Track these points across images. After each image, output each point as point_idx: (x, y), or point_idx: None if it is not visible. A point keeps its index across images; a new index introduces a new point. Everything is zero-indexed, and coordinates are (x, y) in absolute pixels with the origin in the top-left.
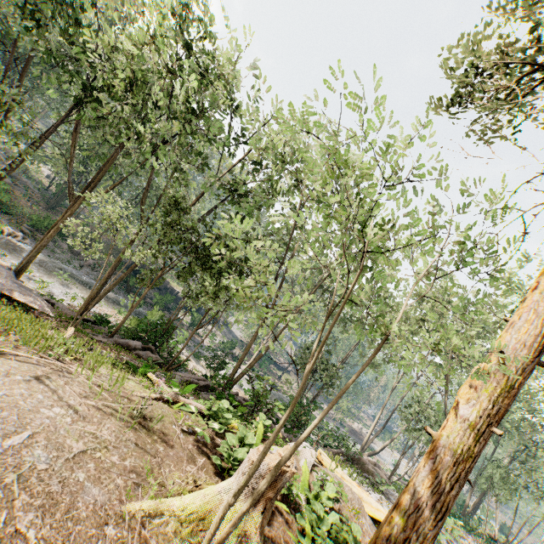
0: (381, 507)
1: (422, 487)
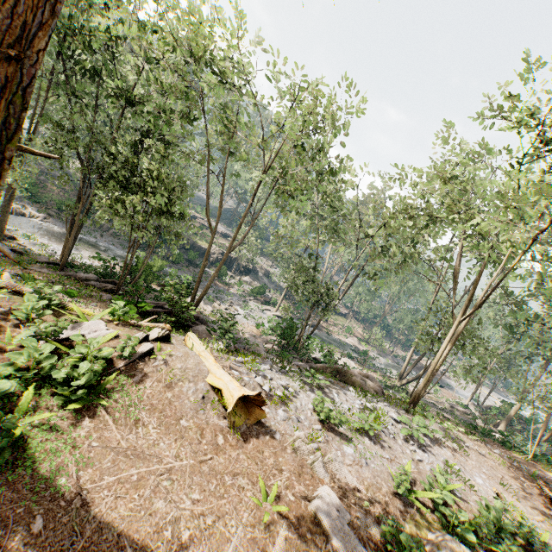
0: (227, 378)
1: None
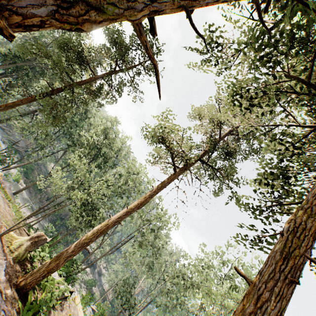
0: None
1: (73, 245)
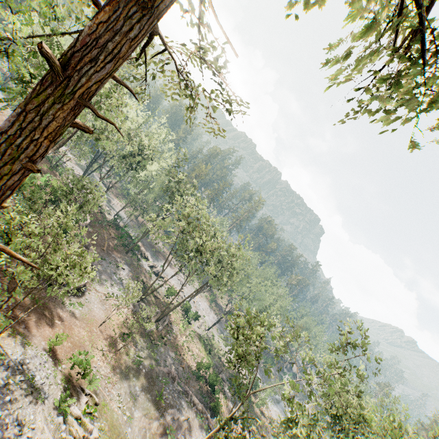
0: None
1: None
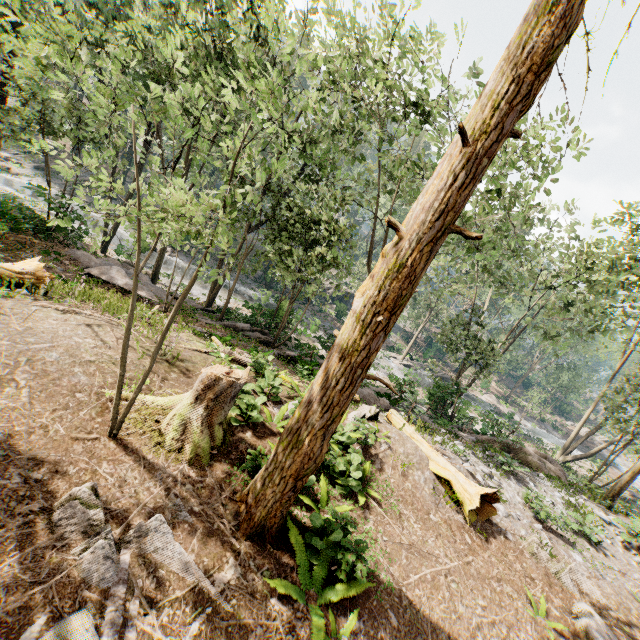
0: (451, 468)
1: (316, 385)
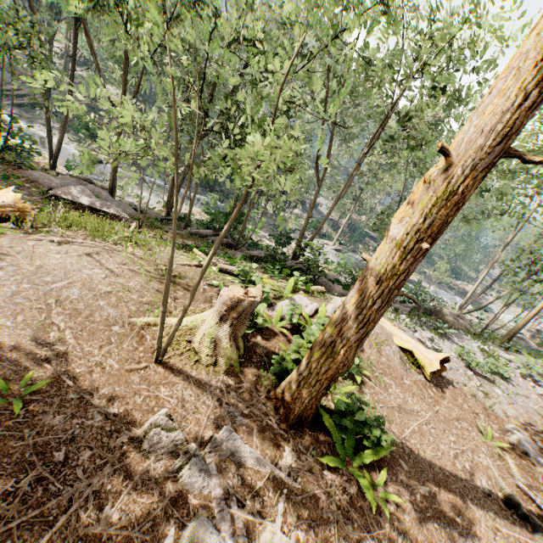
0: (411, 340)
1: (349, 304)
